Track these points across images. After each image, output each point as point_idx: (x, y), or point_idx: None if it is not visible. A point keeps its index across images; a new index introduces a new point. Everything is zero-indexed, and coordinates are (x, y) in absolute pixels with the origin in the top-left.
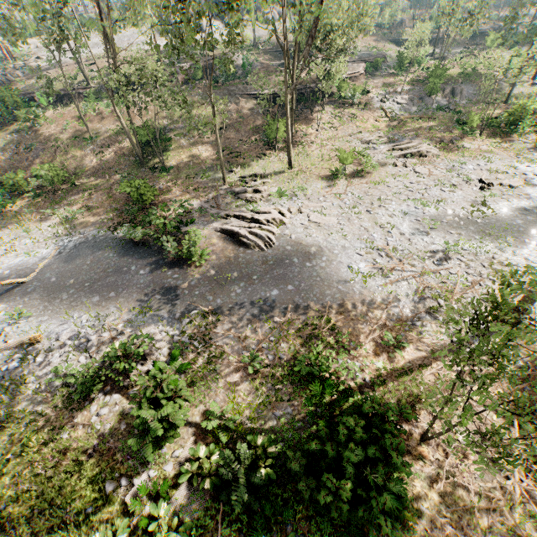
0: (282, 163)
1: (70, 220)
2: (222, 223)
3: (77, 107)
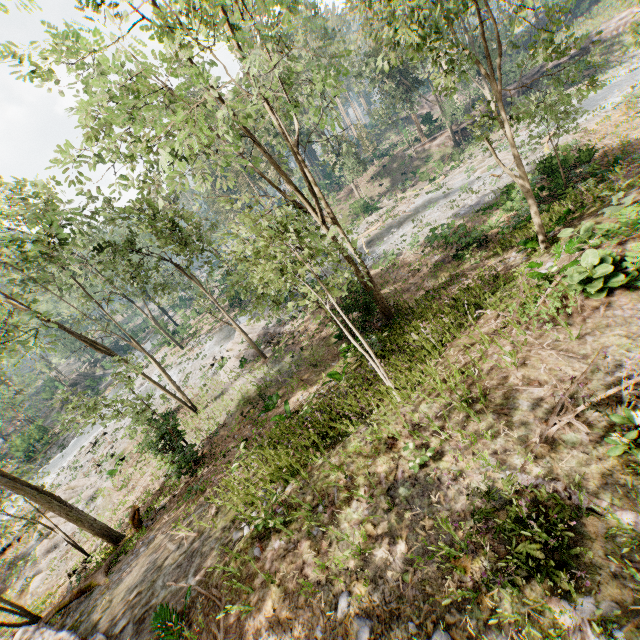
0: (200, 424)
1: (395, 259)
2: (266, 326)
3: (522, 173)
